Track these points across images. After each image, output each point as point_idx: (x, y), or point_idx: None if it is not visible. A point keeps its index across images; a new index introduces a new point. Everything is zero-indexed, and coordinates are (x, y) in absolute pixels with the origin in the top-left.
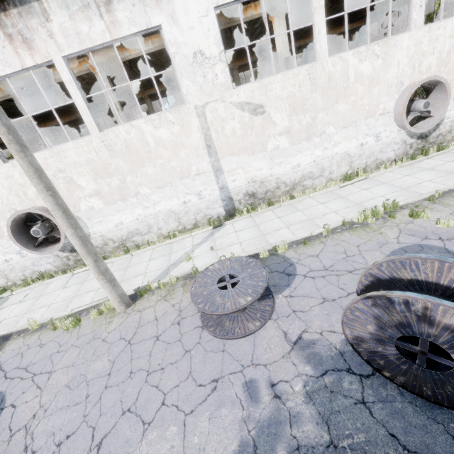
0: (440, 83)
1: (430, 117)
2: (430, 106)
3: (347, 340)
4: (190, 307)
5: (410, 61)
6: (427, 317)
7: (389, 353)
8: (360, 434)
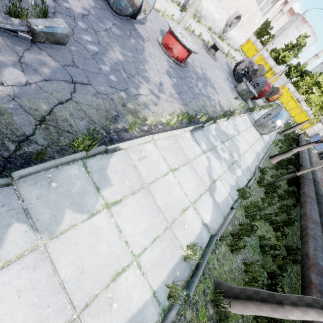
0: (240, 19)
1: (230, 27)
2: (231, 23)
3: (236, 69)
4: (201, 45)
5: (244, 3)
6: (252, 66)
7: (240, 73)
8: (234, 82)
